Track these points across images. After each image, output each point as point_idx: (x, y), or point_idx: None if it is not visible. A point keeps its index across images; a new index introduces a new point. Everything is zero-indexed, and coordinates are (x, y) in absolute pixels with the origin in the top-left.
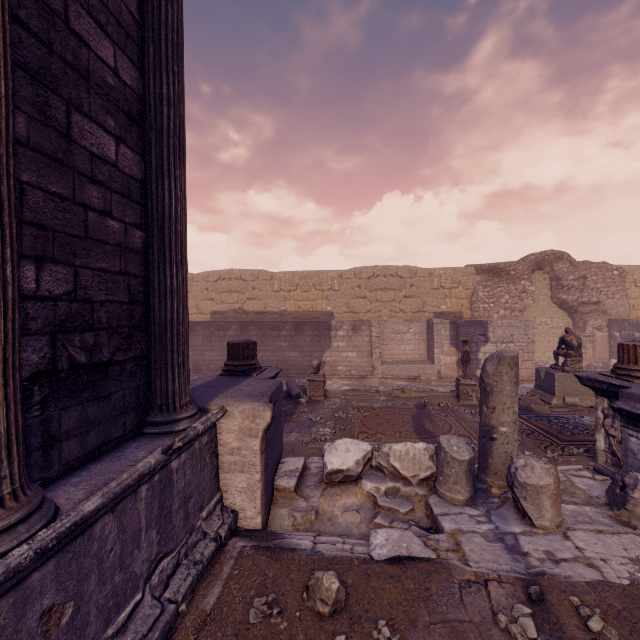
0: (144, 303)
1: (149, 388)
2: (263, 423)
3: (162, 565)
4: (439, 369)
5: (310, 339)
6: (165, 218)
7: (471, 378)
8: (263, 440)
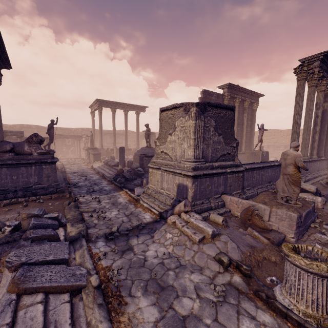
0: (250, 141)
1: (249, 148)
2: None
3: None
4: None
5: None
6: (252, 134)
7: None
8: None
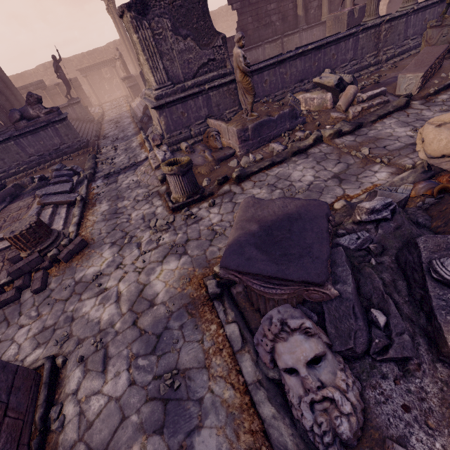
0: None
1: None
2: (387, 1)
3: None
4: None
5: None
6: None
7: None
8: (387, 6)
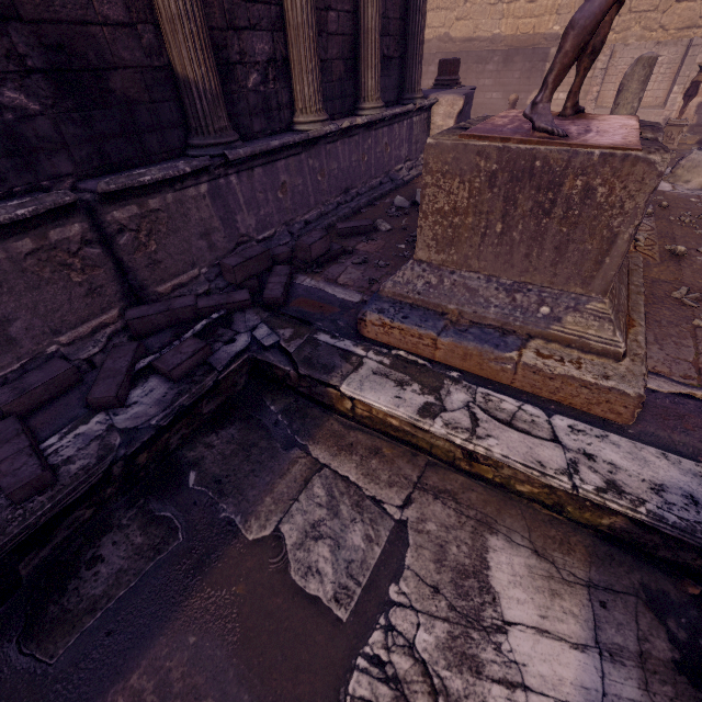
0: (404, 20)
1: (403, 79)
2: (457, 109)
3: (408, 164)
4: (667, 116)
5: (518, 75)
6: None
7: (686, 118)
8: (456, 121)
